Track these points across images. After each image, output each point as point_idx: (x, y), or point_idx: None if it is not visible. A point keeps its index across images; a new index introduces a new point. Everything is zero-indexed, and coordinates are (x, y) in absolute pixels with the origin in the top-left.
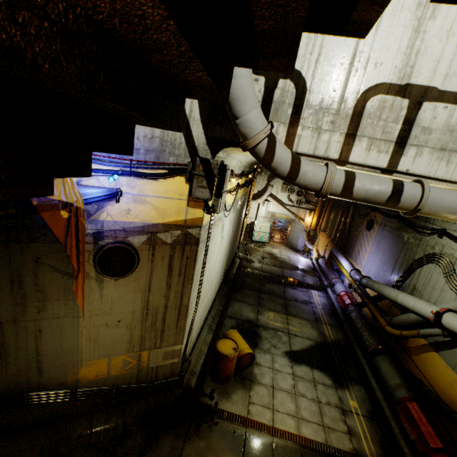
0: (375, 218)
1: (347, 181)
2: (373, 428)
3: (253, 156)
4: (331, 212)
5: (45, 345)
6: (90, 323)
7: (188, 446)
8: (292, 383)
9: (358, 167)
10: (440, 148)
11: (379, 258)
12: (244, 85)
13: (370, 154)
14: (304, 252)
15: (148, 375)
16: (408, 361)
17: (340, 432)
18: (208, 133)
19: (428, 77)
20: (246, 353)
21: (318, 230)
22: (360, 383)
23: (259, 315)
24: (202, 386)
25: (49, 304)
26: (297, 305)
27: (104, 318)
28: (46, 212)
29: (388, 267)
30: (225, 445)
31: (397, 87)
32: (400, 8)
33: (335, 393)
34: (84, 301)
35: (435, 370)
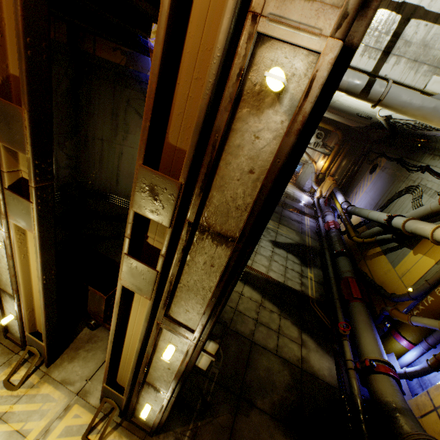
0: (380, 162)
1: None
2: (319, 287)
3: None
4: (344, 159)
5: (123, 165)
6: None
7: None
8: (270, 255)
9: (352, 70)
10: (414, 59)
11: (370, 196)
12: None
13: (362, 59)
14: (309, 193)
15: None
16: (362, 265)
17: (295, 282)
18: None
19: None
20: None
21: (326, 174)
22: (321, 269)
23: None
24: None
25: (129, 136)
26: (289, 221)
27: None
28: (151, 54)
29: (374, 201)
30: None
31: (395, 4)
32: None
33: (300, 267)
34: None
35: (379, 266)
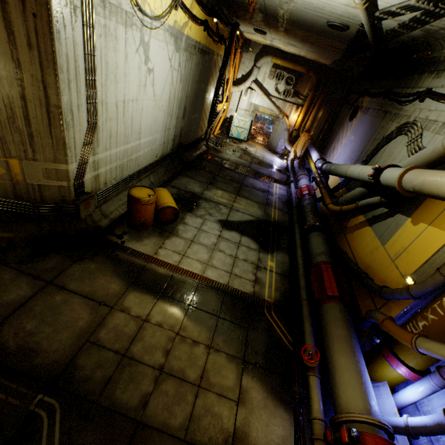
0: (361, 104)
1: None
2: (281, 282)
3: None
4: (320, 109)
5: None
6: None
7: (77, 266)
8: (214, 242)
9: None
10: None
11: (351, 148)
12: None
13: None
14: (283, 155)
15: (30, 194)
16: (342, 240)
17: (246, 280)
18: None
19: None
20: (168, 206)
21: (301, 130)
22: (287, 252)
23: (206, 191)
24: (114, 229)
25: None
26: (252, 191)
27: None
28: None
29: (356, 154)
30: (118, 270)
31: None
32: None
33: (257, 254)
34: None
35: (363, 242)
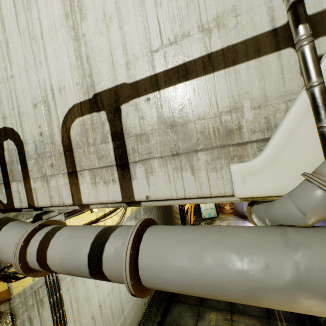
0: None
1: (39, 253)
2: None
3: None
4: None
5: None
6: None
7: None
8: None
9: (101, 205)
10: (171, 153)
11: None
12: None
13: (98, 188)
14: None
15: None
16: None
17: None
18: None
19: (110, 76)
20: None
21: None
22: None
23: (199, 320)
24: None
25: None
26: None
27: None
28: None
29: None
30: None
31: (88, 103)
32: (54, 30)
33: None
34: None
35: None
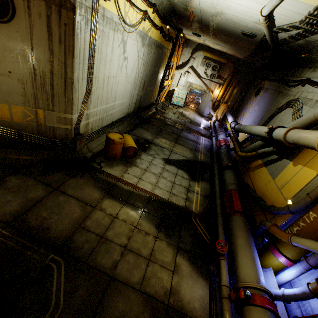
0: (263, 85)
1: None
2: (204, 201)
3: None
4: (235, 87)
5: None
6: None
7: (72, 180)
8: (160, 172)
9: None
10: None
11: (255, 115)
12: None
13: None
14: (207, 118)
15: (47, 132)
16: (246, 176)
17: (180, 197)
18: None
19: None
20: (131, 146)
21: (221, 101)
22: (208, 182)
23: (155, 138)
24: (95, 159)
25: None
26: (186, 140)
27: None
28: None
29: (258, 119)
30: (98, 185)
31: None
32: None
33: (188, 182)
34: None
35: (260, 178)
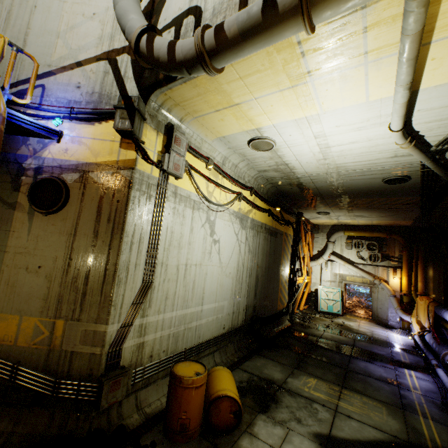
0: None
1: (217, 25)
2: None
3: (145, 60)
4: (427, 266)
5: None
6: (13, 262)
7: None
8: None
9: None
10: None
11: None
12: (125, 5)
13: None
14: (402, 329)
15: (59, 364)
16: None
17: None
18: (141, 87)
19: None
20: (223, 394)
21: (413, 294)
22: None
23: (290, 377)
24: (143, 434)
25: None
26: (367, 380)
27: (27, 260)
28: None
29: None
30: None
31: None
32: None
33: None
34: (14, 235)
35: None
